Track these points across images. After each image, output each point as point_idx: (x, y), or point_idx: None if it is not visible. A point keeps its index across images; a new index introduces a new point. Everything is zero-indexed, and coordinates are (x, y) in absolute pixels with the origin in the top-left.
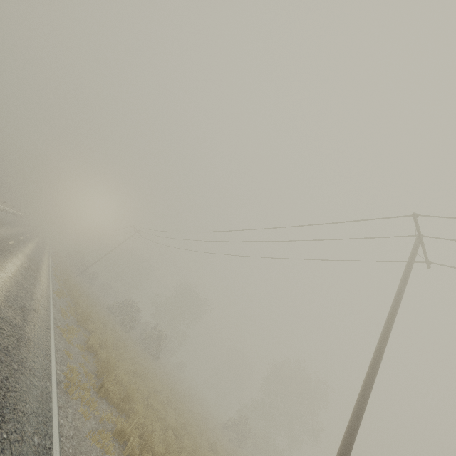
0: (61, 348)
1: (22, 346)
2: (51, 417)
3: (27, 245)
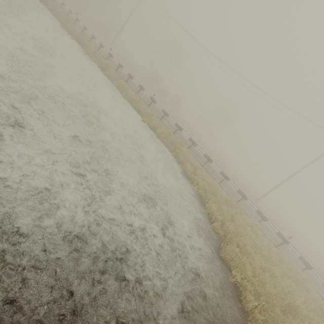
0: None
1: None
2: None
3: None
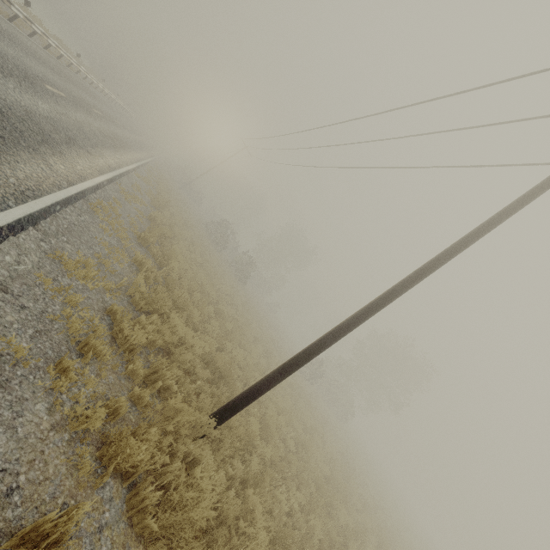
0: (112, 195)
1: (46, 147)
2: (49, 193)
3: (121, 130)
